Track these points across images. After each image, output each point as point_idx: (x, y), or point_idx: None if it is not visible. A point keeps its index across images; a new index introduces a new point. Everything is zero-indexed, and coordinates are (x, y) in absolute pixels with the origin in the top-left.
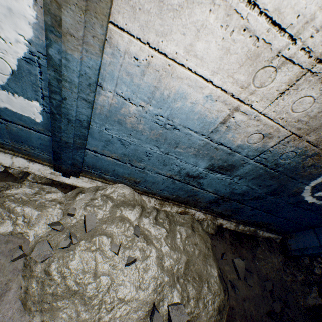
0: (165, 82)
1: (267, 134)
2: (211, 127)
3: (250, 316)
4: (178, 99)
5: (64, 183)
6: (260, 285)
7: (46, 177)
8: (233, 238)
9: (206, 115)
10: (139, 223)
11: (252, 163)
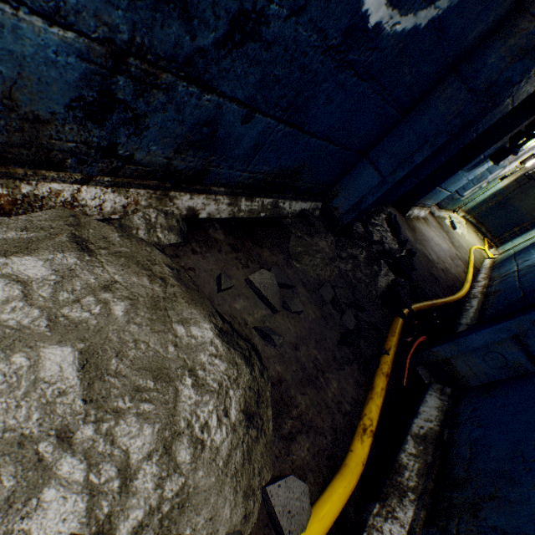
0: None
1: None
2: None
3: (316, 369)
4: None
5: None
6: (315, 300)
7: None
8: (236, 236)
9: None
10: None
11: None
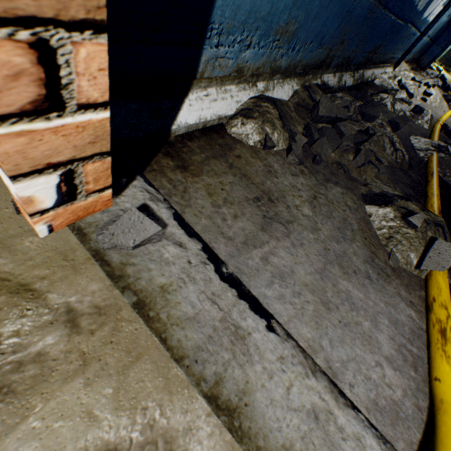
0: None
1: None
2: None
3: None
4: None
5: None
6: None
7: None
8: None
9: None
10: None
11: None
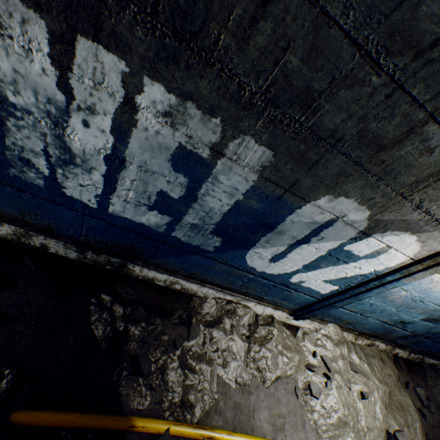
0: (438, 287)
1: None
2: None
3: None
4: (438, 292)
5: (291, 324)
6: (438, 411)
7: (280, 321)
8: (406, 366)
9: None
10: (349, 358)
11: None
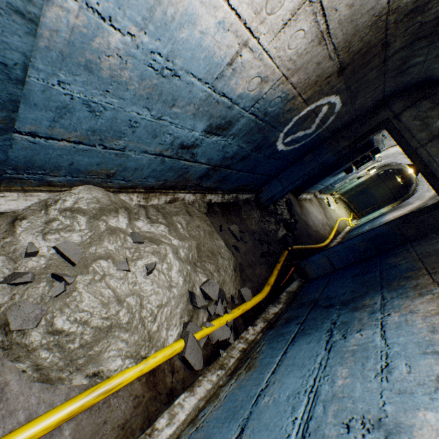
0: None
1: (265, 77)
2: (217, 70)
3: (252, 263)
4: (185, 25)
5: None
6: (251, 238)
7: None
8: (223, 210)
9: (215, 53)
10: (133, 229)
11: (247, 117)
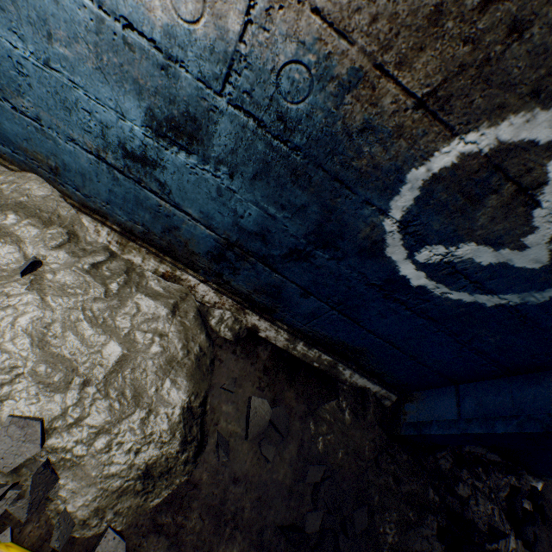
0: None
1: None
2: None
3: (233, 516)
4: None
5: None
6: (298, 468)
7: None
8: (277, 363)
9: None
10: (48, 258)
11: (230, 113)
